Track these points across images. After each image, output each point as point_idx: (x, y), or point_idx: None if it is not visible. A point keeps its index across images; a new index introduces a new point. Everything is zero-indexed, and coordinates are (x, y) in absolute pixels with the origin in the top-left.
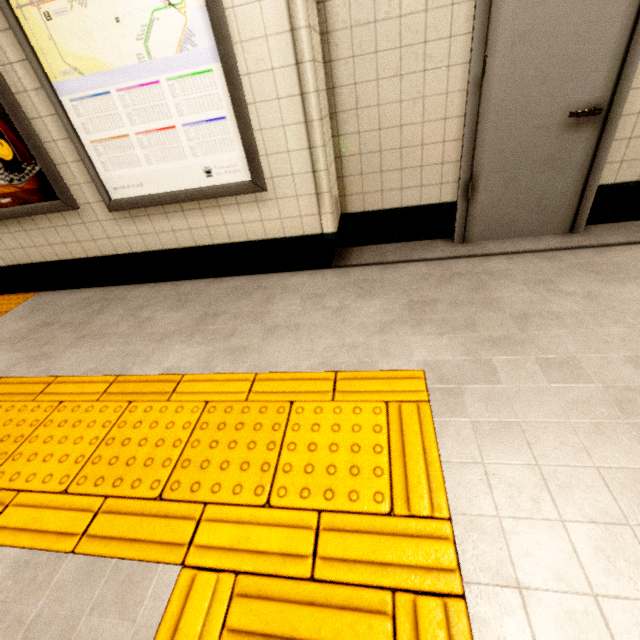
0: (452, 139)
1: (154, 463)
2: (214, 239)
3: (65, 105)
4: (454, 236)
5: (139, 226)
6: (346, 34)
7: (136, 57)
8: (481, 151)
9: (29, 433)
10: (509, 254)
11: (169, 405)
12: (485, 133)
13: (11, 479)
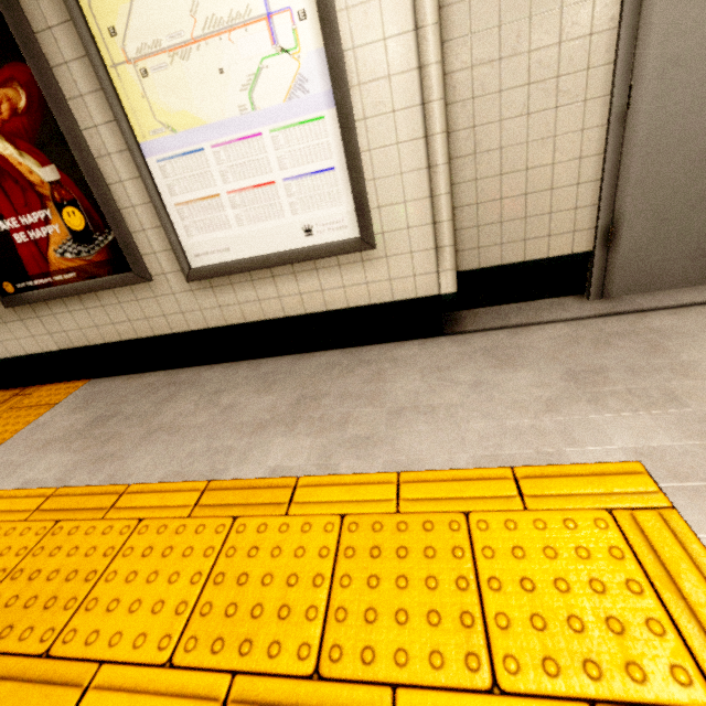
0: (588, 180)
1: (292, 614)
2: (307, 307)
3: (151, 166)
4: (590, 291)
5: (219, 297)
6: (466, 75)
7: (238, 109)
8: (624, 191)
9: (103, 567)
10: (670, 308)
11: (290, 521)
12: (629, 171)
13: (87, 642)
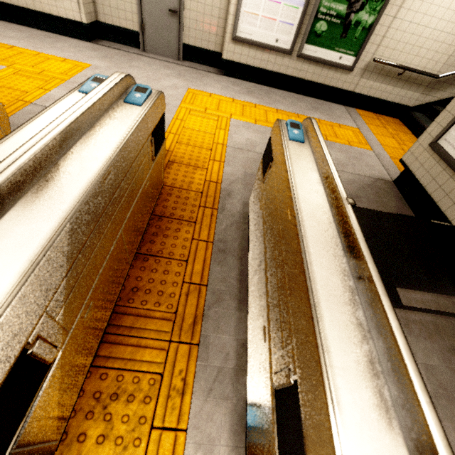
0: (134, 3)
1: (1, 56)
2: (36, 8)
3: None
4: (140, 48)
5: None
6: None
7: None
8: (144, 13)
9: None
10: (152, 58)
11: (8, 50)
12: (144, 6)
13: None
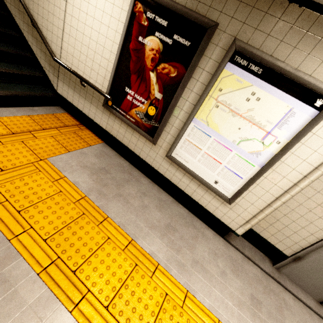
0: (308, 241)
1: (143, 320)
2: (192, 195)
3: (190, 124)
4: (276, 265)
5: (170, 168)
6: None
7: (233, 140)
8: (314, 254)
9: (95, 249)
10: (294, 296)
11: (151, 281)
12: (322, 251)
13: (86, 278)
